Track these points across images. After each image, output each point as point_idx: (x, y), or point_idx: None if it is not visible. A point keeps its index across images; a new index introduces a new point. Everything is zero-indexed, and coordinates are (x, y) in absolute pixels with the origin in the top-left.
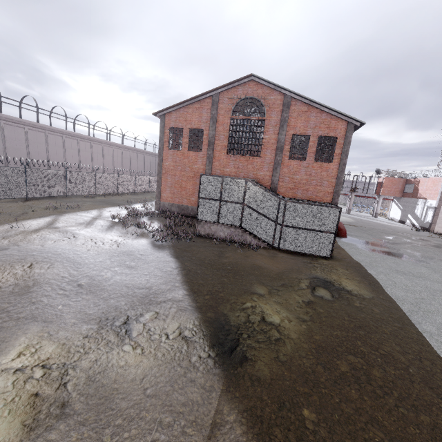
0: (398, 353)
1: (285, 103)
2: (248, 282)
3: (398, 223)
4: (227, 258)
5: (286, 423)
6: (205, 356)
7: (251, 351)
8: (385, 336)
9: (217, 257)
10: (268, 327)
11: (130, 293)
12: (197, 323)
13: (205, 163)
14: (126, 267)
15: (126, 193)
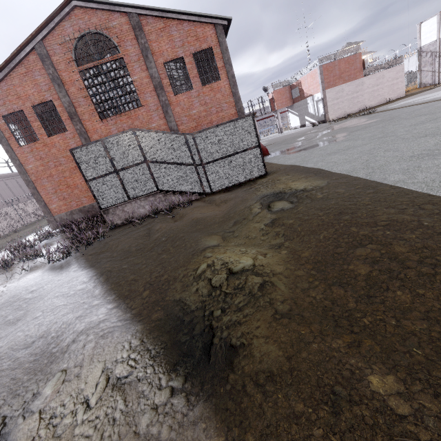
0: (397, 215)
1: (134, 25)
2: (193, 241)
3: (301, 128)
4: (159, 231)
5: (365, 438)
6: (165, 397)
7: (235, 332)
8: (370, 207)
9: (147, 237)
10: (242, 281)
11: (7, 367)
12: (138, 343)
13: (81, 143)
14: (7, 325)
15: (13, 231)
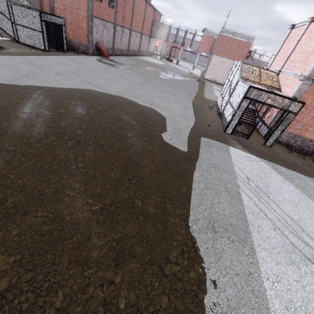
0: None
1: None
2: None
3: (198, 73)
4: None
5: None
6: None
7: None
8: None
9: None
10: None
11: None
12: None
13: None
14: None
15: None
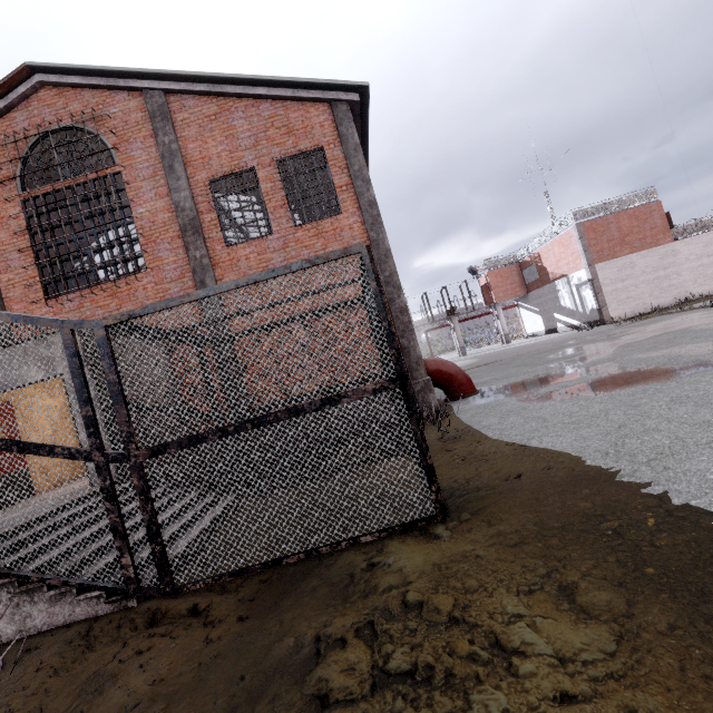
0: None
1: (153, 110)
2: None
3: (548, 335)
4: None
5: None
6: None
7: None
8: None
9: None
10: None
11: None
12: None
13: None
14: None
15: None
